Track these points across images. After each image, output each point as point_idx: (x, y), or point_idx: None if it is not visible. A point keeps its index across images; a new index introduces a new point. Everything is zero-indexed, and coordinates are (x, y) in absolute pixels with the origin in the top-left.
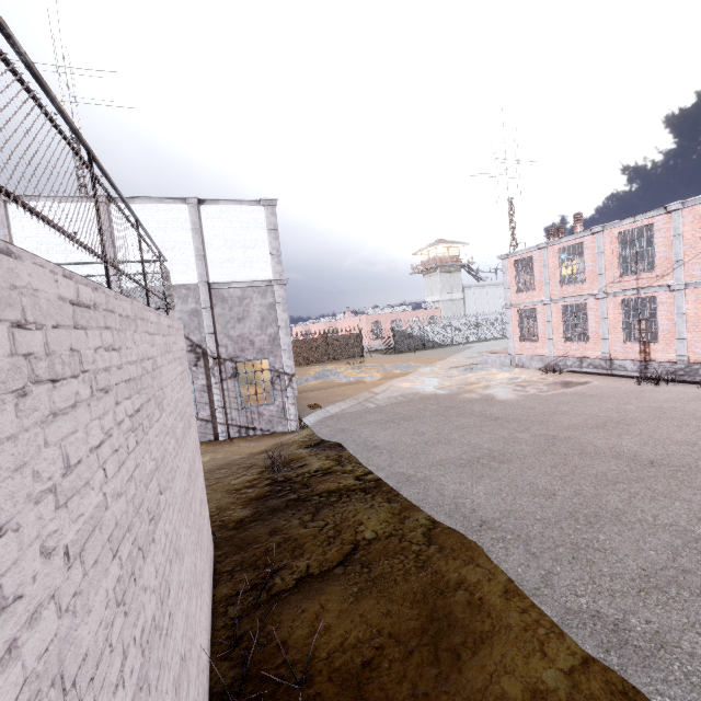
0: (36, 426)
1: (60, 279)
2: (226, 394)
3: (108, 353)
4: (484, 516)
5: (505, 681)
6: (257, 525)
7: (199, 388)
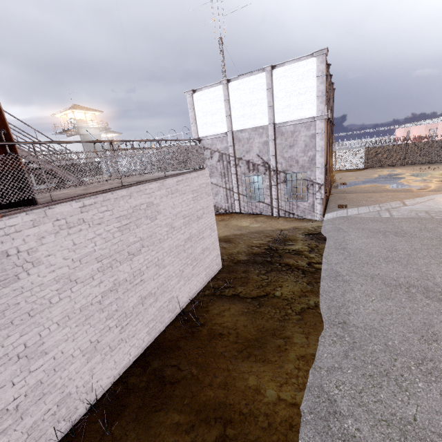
0: (62, 238)
1: (74, 204)
2: (279, 192)
3: (103, 213)
4: (350, 320)
5: (252, 377)
6: (243, 265)
7: (265, 186)
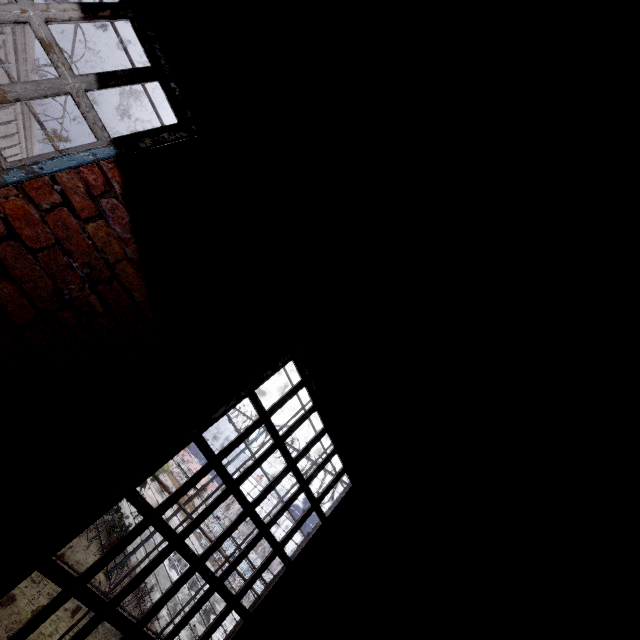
0: None
1: None
2: None
3: None
4: None
5: None
6: None
7: None
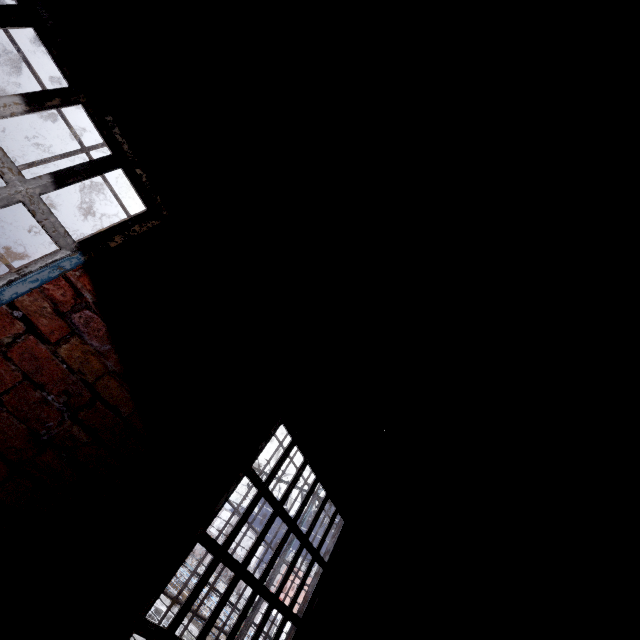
0: None
1: None
2: None
3: None
4: None
5: None
6: None
7: None
